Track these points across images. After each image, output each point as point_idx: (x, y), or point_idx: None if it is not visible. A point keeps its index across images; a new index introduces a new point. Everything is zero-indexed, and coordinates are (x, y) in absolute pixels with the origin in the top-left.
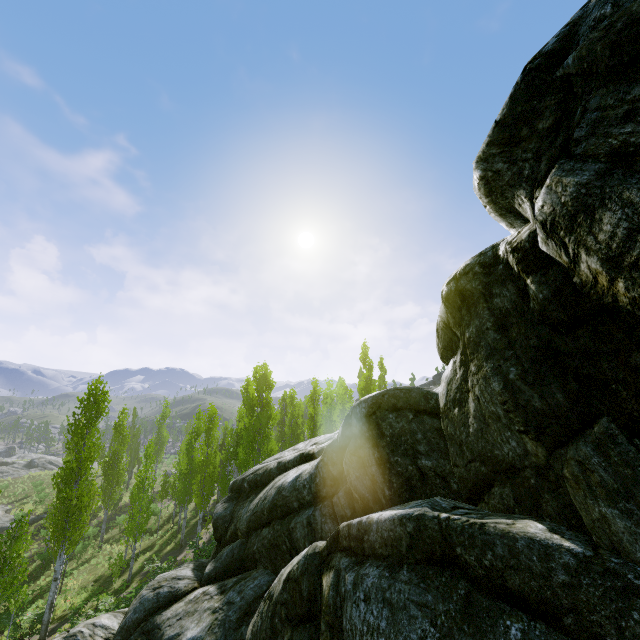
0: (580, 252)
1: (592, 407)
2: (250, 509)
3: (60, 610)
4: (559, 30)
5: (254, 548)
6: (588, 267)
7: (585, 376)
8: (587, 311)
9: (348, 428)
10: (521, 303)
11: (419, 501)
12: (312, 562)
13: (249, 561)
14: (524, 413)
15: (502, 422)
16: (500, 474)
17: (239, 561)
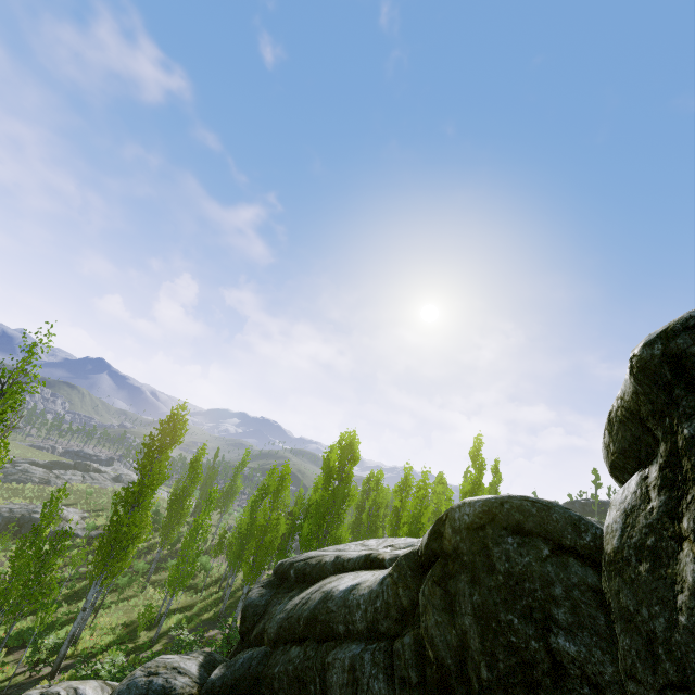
0: None
1: None
2: (286, 609)
3: (83, 645)
4: None
5: (275, 670)
6: None
7: None
8: None
9: (437, 539)
10: None
11: None
12: None
13: (265, 686)
14: None
15: None
16: None
17: (254, 679)
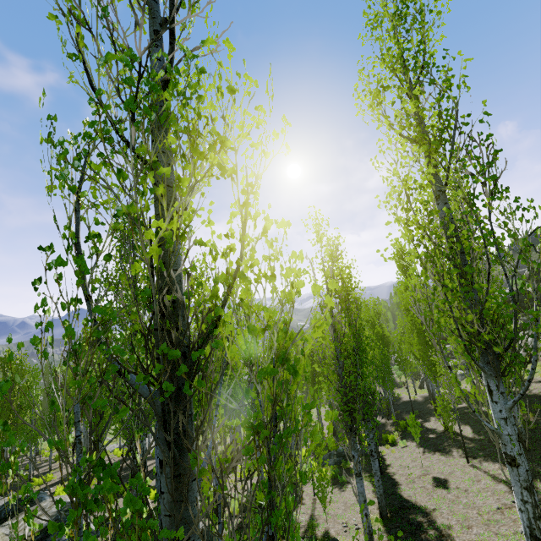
0: None
1: None
2: None
3: None
4: None
5: None
6: None
7: None
8: None
9: None
10: None
11: None
12: None
13: None
14: None
15: None
16: None
17: None
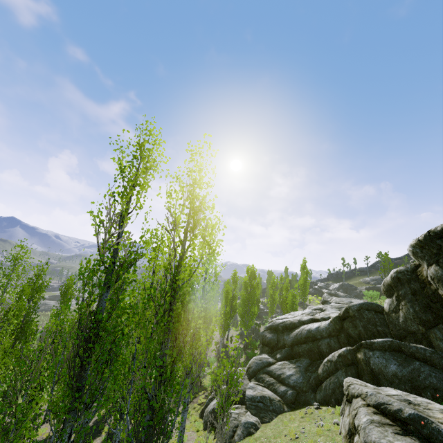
0: (439, 288)
1: (438, 321)
2: (291, 337)
3: None
4: (439, 227)
5: (299, 351)
6: (440, 292)
7: (437, 314)
8: (439, 300)
9: (347, 313)
10: (421, 290)
11: (387, 338)
12: (350, 351)
13: (296, 355)
14: (419, 319)
15: (412, 320)
16: (410, 334)
17: (291, 355)
